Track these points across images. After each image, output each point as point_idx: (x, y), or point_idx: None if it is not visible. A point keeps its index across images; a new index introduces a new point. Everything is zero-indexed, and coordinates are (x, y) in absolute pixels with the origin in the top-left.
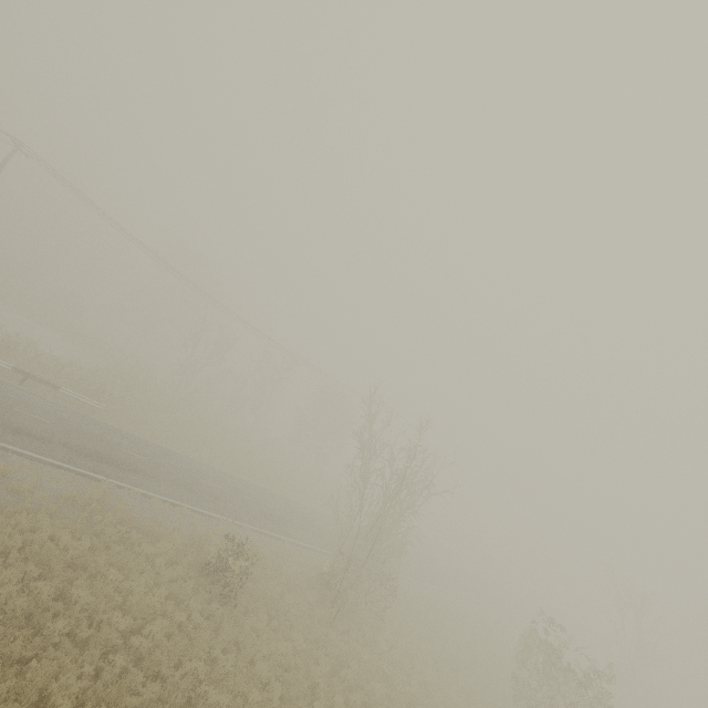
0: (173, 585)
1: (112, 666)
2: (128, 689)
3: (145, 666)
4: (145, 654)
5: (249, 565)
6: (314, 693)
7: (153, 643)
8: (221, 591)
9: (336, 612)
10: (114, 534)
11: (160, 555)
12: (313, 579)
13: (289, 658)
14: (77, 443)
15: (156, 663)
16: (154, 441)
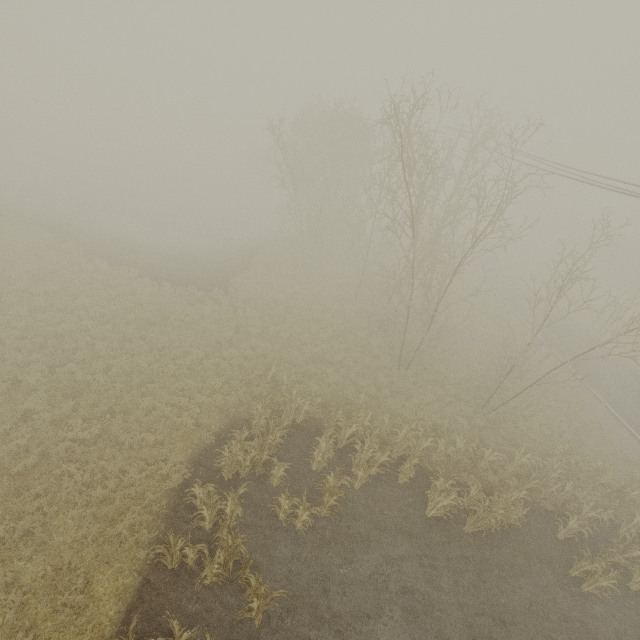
0: None
1: None
2: None
3: None
4: None
5: None
6: None
7: None
8: None
9: None
10: None
11: None
12: None
13: None
14: None
15: None
16: None
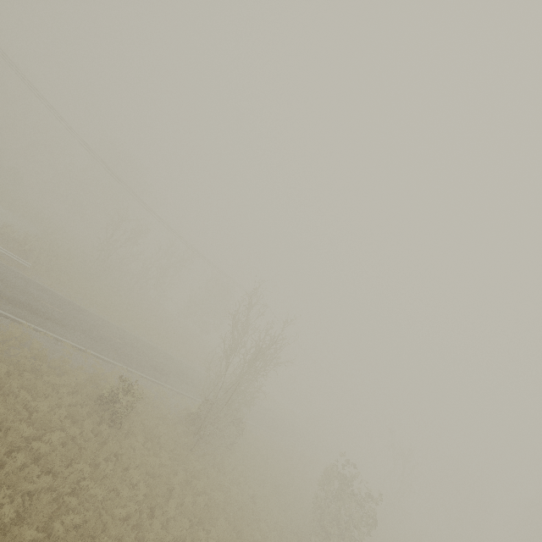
0: (71, 408)
1: (14, 461)
2: (26, 478)
3: (41, 464)
4: (42, 455)
5: (135, 400)
6: (171, 494)
7: (50, 447)
8: (110, 417)
9: (197, 441)
10: (27, 365)
11: (64, 386)
12: (183, 416)
13: (155, 469)
14: (4, 291)
15: (51, 462)
16: (70, 299)
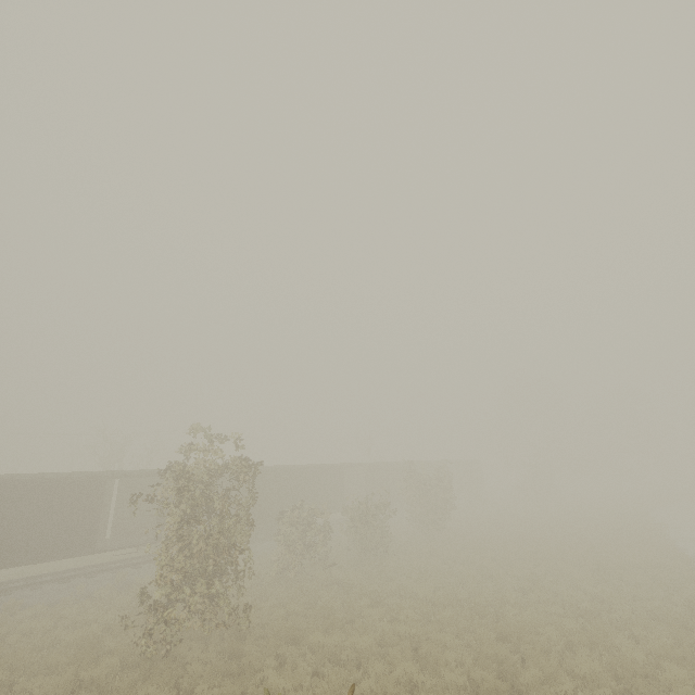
0: None
1: None
2: None
3: None
4: None
5: None
6: None
7: None
8: None
9: None
10: None
11: None
12: None
13: None
14: None
15: None
16: None
